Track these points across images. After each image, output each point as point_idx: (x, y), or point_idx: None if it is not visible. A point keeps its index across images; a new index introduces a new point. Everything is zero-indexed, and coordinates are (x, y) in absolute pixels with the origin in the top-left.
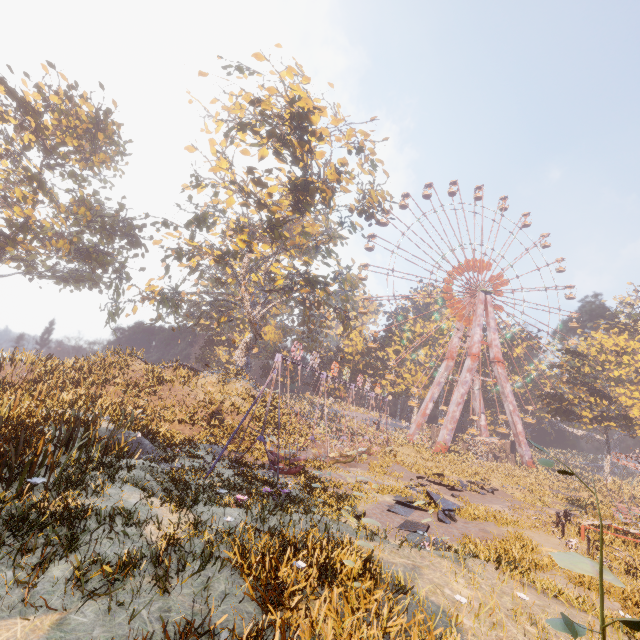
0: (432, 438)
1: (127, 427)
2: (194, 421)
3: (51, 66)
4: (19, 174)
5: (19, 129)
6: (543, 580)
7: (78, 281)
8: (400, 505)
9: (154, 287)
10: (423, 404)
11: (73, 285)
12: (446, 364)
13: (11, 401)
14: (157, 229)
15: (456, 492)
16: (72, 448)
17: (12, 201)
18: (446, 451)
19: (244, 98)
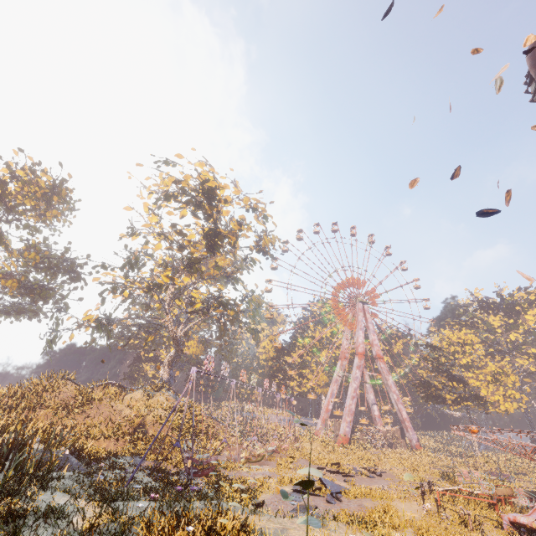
0: (335, 431)
1: (55, 447)
2: (119, 436)
3: (21, 151)
4: None
5: None
6: (380, 529)
7: (19, 313)
8: (296, 493)
9: (90, 316)
10: (326, 400)
11: (14, 317)
12: (340, 363)
13: None
14: (97, 271)
15: (349, 478)
16: (9, 465)
17: None
18: (347, 442)
19: (169, 179)
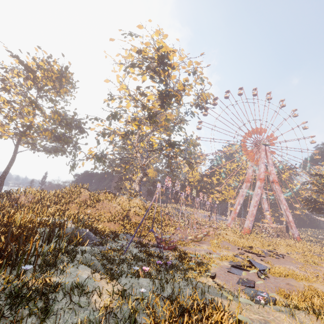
0: (241, 225)
1: (81, 226)
2: (115, 221)
3: (39, 48)
4: (27, 102)
5: (25, 79)
6: None
7: (56, 152)
8: (234, 268)
9: (92, 152)
10: (234, 207)
11: (53, 154)
12: (245, 185)
13: (21, 215)
14: (92, 122)
15: (262, 257)
16: (51, 242)
17: (23, 114)
18: (249, 232)
19: (133, 50)
